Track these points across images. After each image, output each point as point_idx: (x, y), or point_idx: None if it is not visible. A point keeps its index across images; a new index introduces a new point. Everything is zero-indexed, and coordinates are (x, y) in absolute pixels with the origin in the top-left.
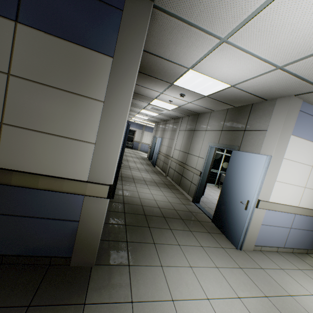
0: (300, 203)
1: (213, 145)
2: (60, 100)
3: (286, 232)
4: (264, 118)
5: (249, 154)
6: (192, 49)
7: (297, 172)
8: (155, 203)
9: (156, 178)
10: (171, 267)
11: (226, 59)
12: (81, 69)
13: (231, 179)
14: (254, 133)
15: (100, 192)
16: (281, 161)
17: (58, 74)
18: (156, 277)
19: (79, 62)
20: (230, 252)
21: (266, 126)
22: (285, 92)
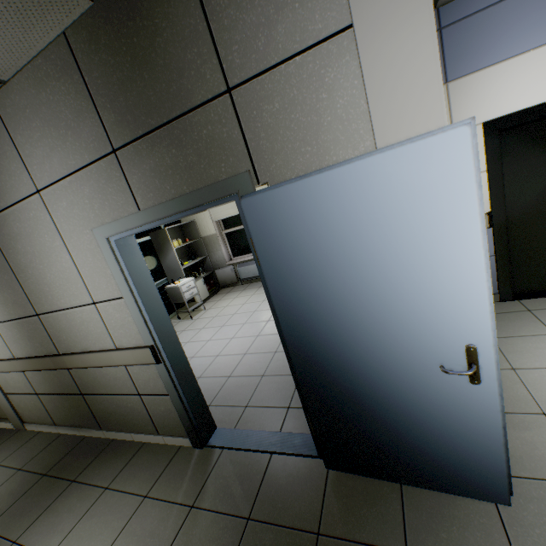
0: None
1: (127, 228)
2: None
3: None
4: None
5: (350, 168)
6: None
7: None
8: None
9: None
10: None
11: None
12: None
13: (316, 310)
14: (286, 78)
15: None
16: None
17: None
18: None
19: None
20: None
21: (334, 9)
22: None
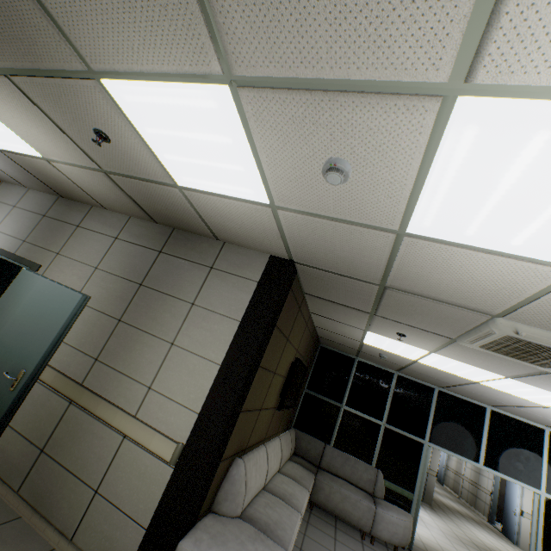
0: None
1: None
2: None
3: None
4: None
5: None
6: None
7: None
8: (451, 506)
9: (447, 494)
10: (465, 523)
11: None
12: None
13: (507, 496)
14: None
15: (433, 473)
16: None
17: None
18: (458, 520)
19: None
20: (507, 542)
21: None
22: None
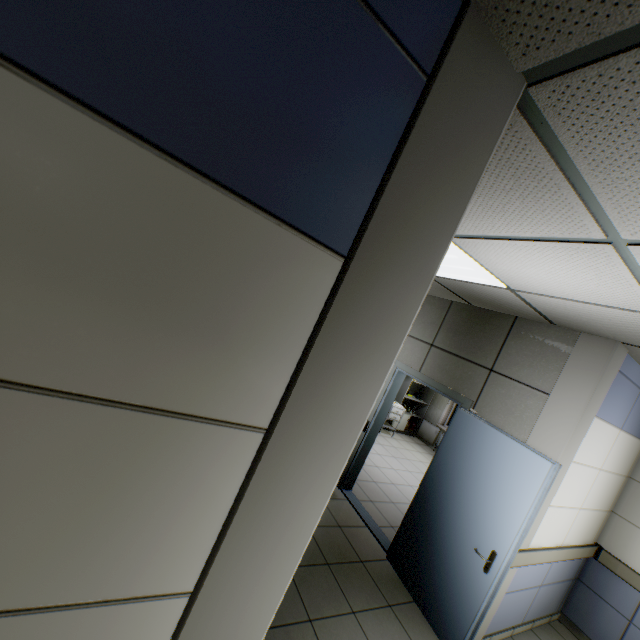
0: (565, 537)
1: (408, 372)
2: (45, 442)
3: (533, 594)
4: (544, 362)
5: (505, 438)
6: (503, 216)
7: (578, 484)
8: None
9: None
10: None
11: (566, 263)
12: (196, 296)
13: (449, 476)
14: (514, 387)
15: None
16: (567, 468)
17: (61, 312)
18: None
19: (196, 261)
20: None
21: (547, 384)
22: (612, 334)
